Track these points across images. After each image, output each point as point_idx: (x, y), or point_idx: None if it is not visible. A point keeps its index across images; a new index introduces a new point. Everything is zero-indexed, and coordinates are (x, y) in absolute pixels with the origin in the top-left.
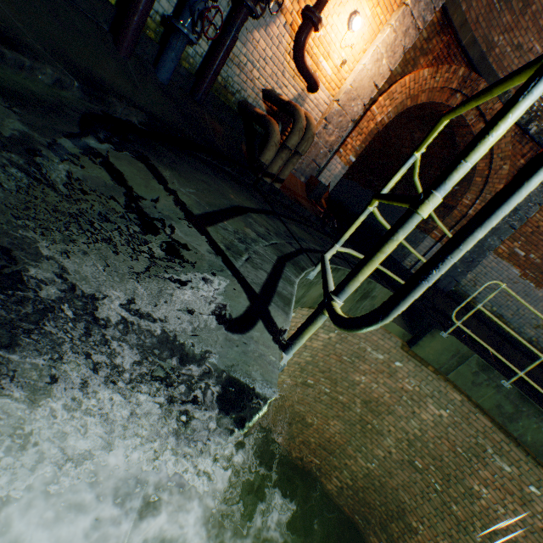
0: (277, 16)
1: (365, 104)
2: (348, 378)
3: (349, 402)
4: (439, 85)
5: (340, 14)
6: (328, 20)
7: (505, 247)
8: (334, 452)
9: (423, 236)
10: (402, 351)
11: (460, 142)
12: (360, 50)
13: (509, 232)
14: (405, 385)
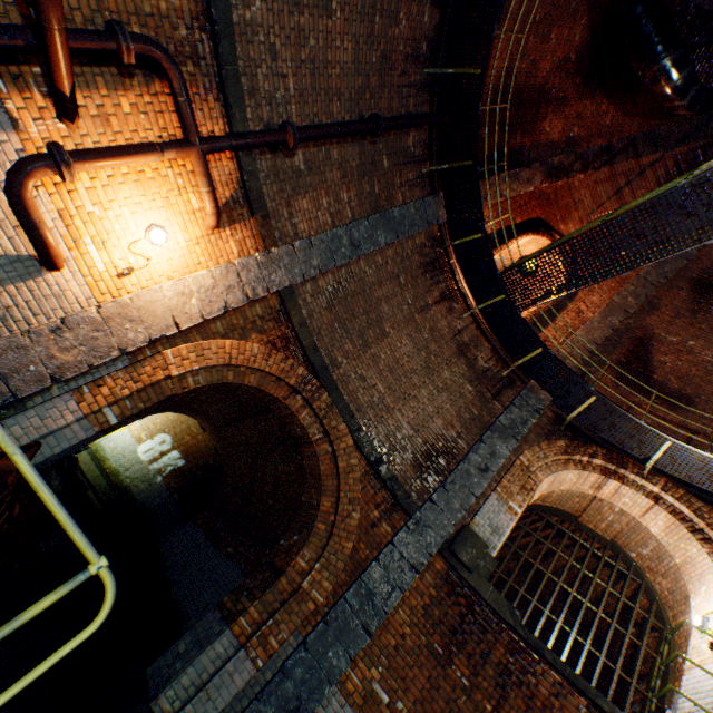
0: (8, 130)
1: (153, 337)
2: None
3: None
4: (273, 371)
5: (137, 214)
6: (115, 207)
7: (359, 676)
8: None
9: (222, 627)
10: None
11: (308, 466)
12: (164, 272)
13: (363, 637)
14: None
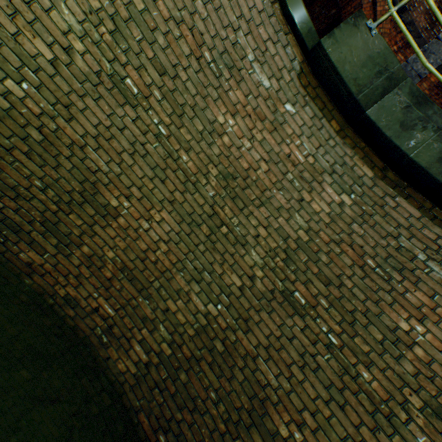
0: None
1: None
2: (205, 114)
3: (199, 174)
4: None
5: None
6: None
7: None
8: (149, 288)
9: None
10: (299, 85)
11: None
12: None
13: None
14: (295, 152)
